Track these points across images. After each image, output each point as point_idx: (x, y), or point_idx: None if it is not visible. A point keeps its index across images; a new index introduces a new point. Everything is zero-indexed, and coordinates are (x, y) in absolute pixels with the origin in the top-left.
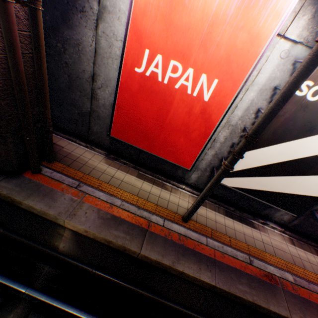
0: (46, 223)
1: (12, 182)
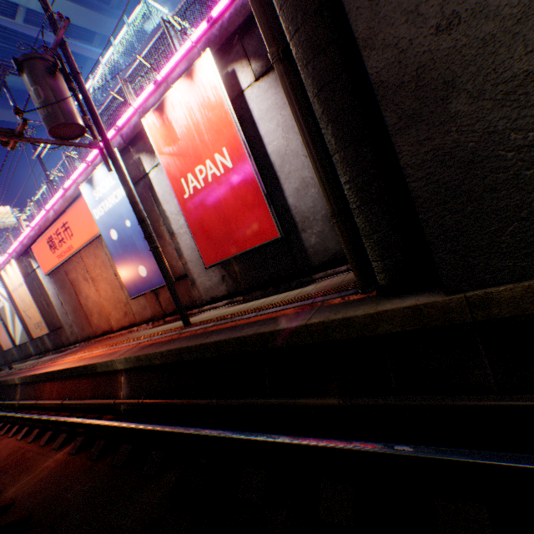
0: None
1: None
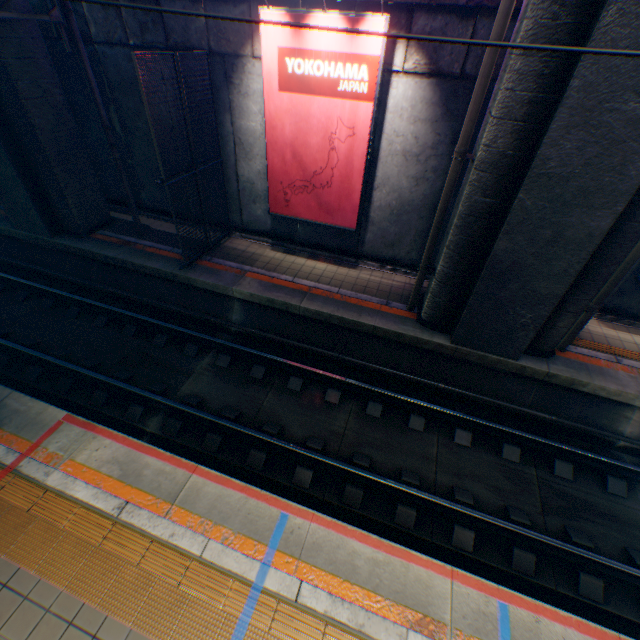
0: (604, 407)
1: (557, 364)
